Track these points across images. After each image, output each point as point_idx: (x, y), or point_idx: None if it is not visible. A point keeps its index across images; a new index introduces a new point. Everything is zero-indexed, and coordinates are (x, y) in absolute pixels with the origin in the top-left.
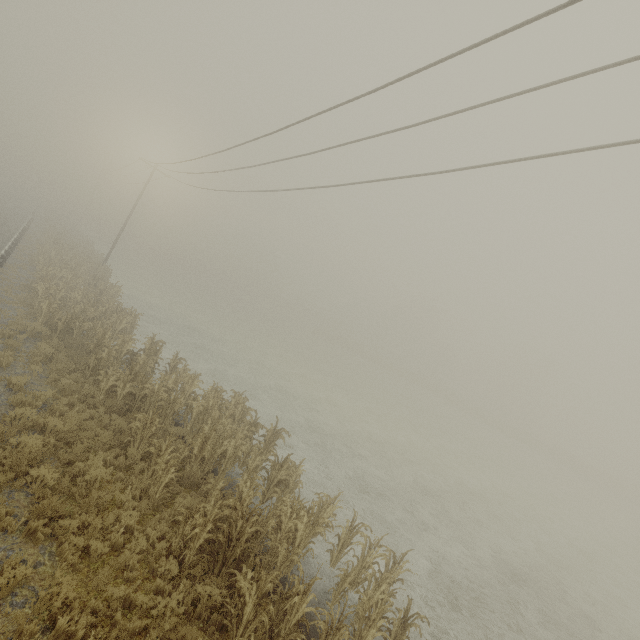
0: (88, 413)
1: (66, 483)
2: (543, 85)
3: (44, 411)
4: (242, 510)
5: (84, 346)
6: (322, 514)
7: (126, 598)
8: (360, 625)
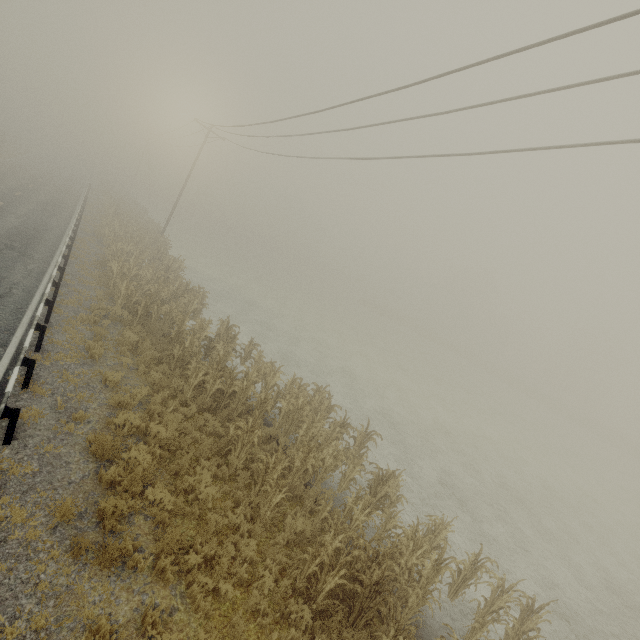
0: (182, 412)
1: (181, 505)
2: None
3: (141, 410)
4: (373, 552)
5: (162, 330)
6: (436, 540)
7: None
8: None
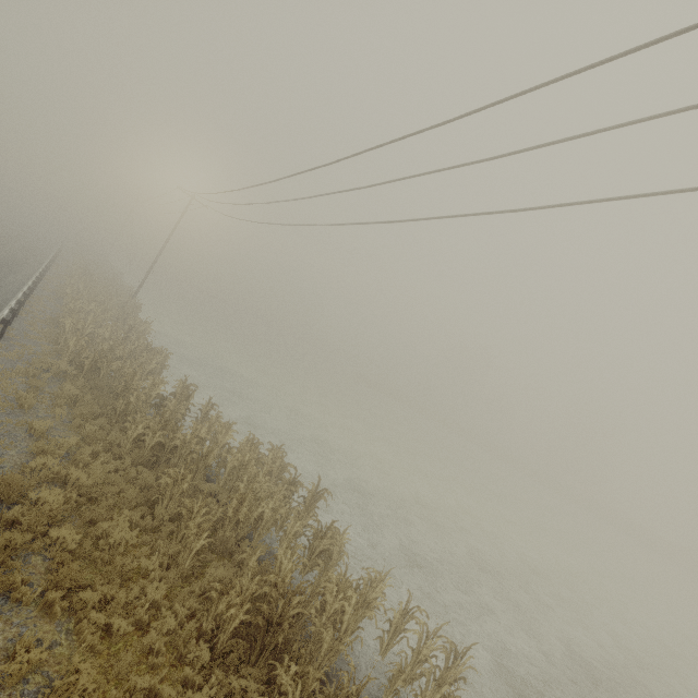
0: (113, 464)
1: (88, 547)
2: (652, 116)
3: (66, 461)
4: (284, 588)
5: (111, 388)
6: (371, 593)
7: (150, 690)
8: None
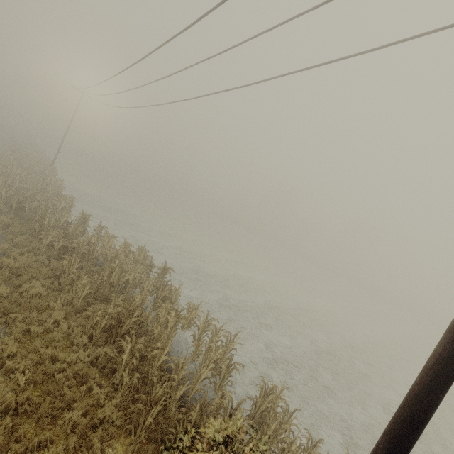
0: (34, 258)
1: (15, 295)
2: (288, 20)
3: (3, 257)
4: (129, 308)
5: (34, 219)
6: (189, 315)
7: (53, 355)
8: (200, 368)
